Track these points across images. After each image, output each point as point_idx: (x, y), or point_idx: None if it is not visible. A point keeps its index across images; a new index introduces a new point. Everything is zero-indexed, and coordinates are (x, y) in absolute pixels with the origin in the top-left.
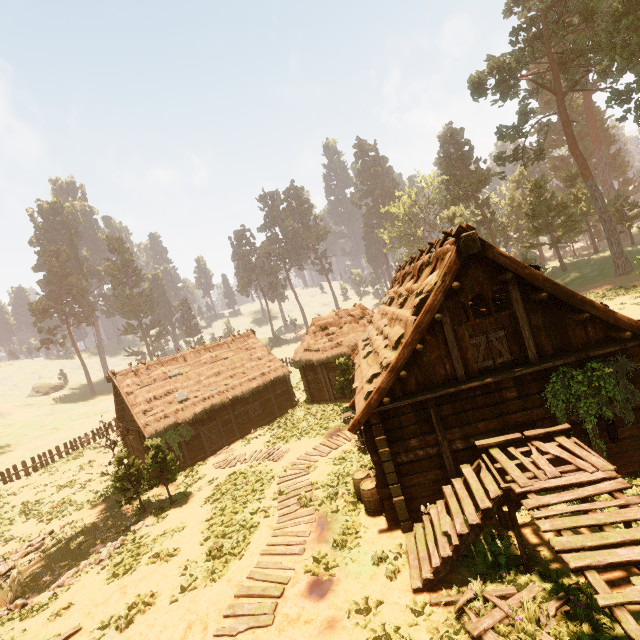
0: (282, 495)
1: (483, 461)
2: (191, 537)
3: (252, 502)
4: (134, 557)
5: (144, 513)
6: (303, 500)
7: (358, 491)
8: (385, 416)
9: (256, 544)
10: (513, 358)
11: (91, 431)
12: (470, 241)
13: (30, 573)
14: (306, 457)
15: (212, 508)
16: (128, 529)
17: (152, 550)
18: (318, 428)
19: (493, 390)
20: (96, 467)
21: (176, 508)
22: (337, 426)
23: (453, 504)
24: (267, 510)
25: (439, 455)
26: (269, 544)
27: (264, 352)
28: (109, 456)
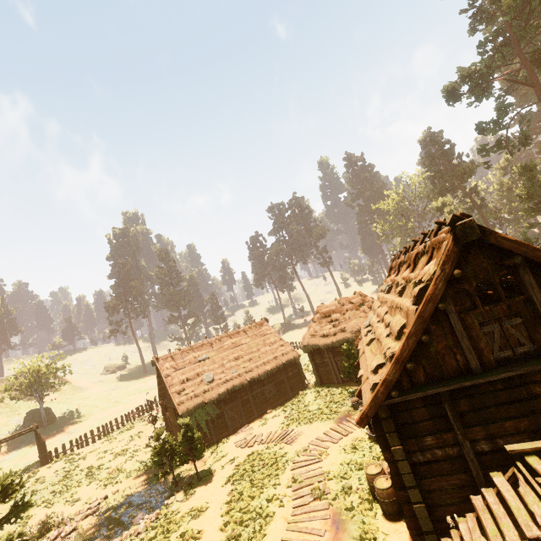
0: (296, 483)
1: (519, 470)
2: (213, 520)
3: (268, 488)
4: (165, 534)
5: (176, 487)
6: (316, 491)
7: (372, 488)
8: (394, 410)
9: (271, 537)
10: (537, 347)
11: (138, 408)
12: (467, 228)
13: (87, 535)
14: (317, 442)
15: (232, 489)
16: (163, 501)
17: (180, 529)
18: (328, 412)
19: (517, 384)
20: (143, 438)
21: (202, 485)
22: (346, 410)
23: (488, 523)
24: (282, 498)
25: (461, 456)
26: (284, 539)
27: (276, 338)
28: (153, 428)
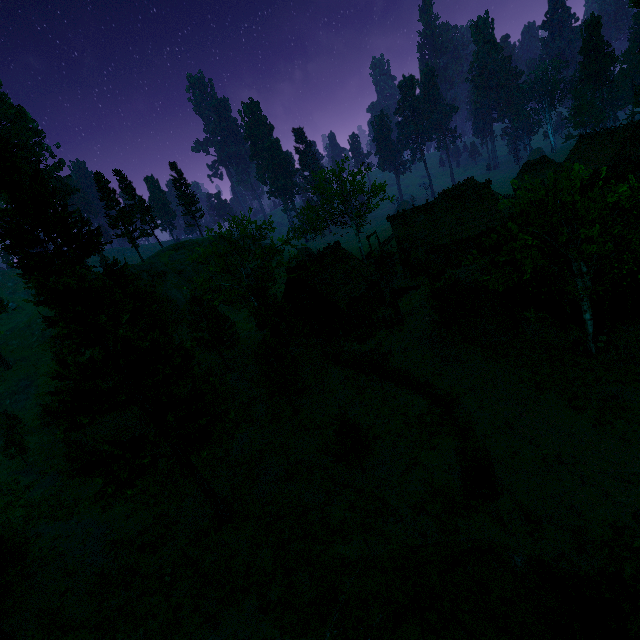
0: None
1: None
2: None
3: None
4: None
5: None
6: None
7: None
8: None
9: None
10: None
11: None
12: None
13: None
14: None
15: None
16: None
17: None
18: None
19: None
20: None
21: None
22: None
23: None
24: None
25: None
26: None
27: None
28: None
